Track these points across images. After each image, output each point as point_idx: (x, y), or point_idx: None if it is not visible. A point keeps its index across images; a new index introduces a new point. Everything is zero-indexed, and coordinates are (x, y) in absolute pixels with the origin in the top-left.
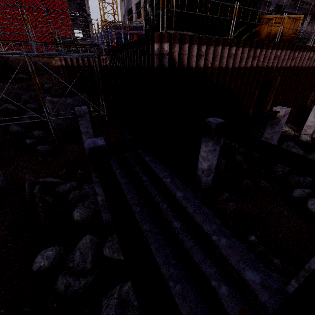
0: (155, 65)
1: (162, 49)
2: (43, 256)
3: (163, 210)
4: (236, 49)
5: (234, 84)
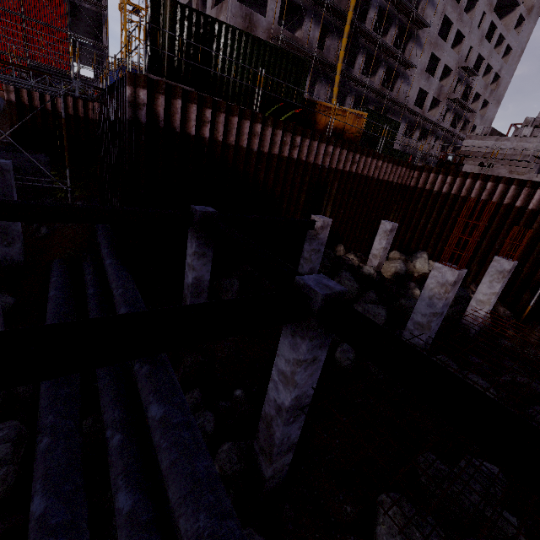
0: (127, 117)
1: (136, 97)
2: None
3: None
4: (264, 128)
5: (266, 176)
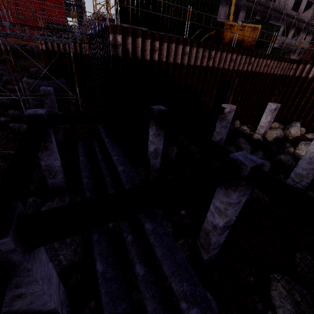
0: (111, 54)
1: (116, 40)
2: None
3: (106, 182)
4: (191, 49)
5: (191, 81)
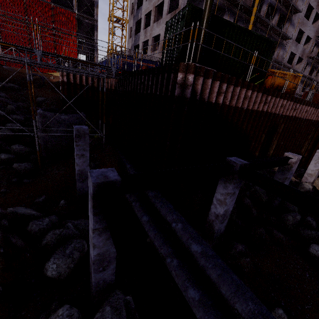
0: (176, 94)
1: (186, 80)
2: None
3: (173, 268)
4: (251, 93)
5: (245, 125)
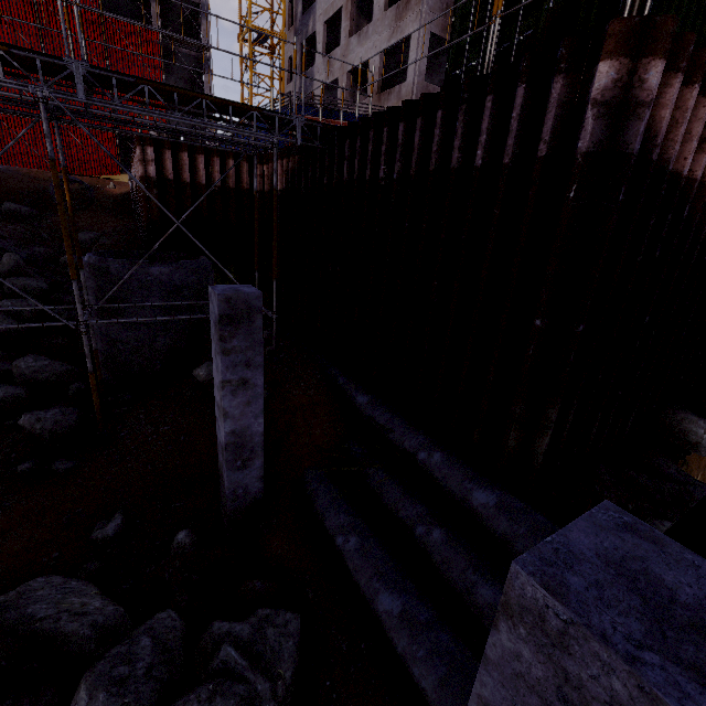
0: (586, 145)
1: (632, 84)
2: None
3: None
4: None
5: None
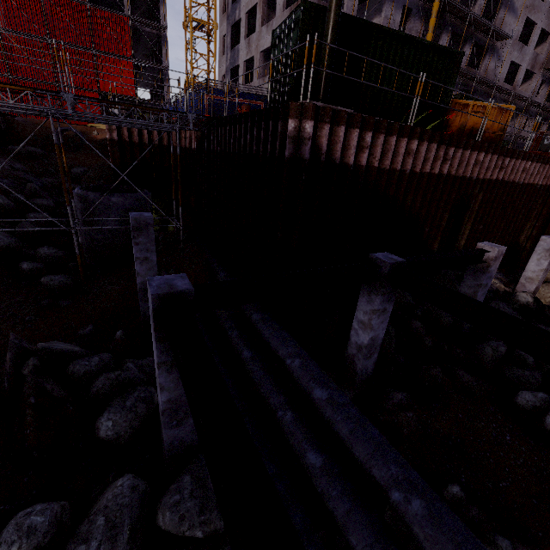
0: (287, 155)
1: (301, 130)
2: (21, 526)
3: (285, 424)
4: (417, 144)
5: (412, 199)
